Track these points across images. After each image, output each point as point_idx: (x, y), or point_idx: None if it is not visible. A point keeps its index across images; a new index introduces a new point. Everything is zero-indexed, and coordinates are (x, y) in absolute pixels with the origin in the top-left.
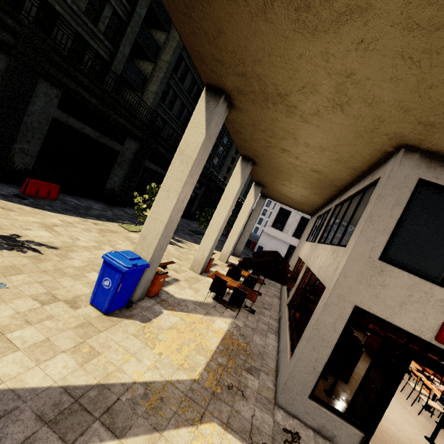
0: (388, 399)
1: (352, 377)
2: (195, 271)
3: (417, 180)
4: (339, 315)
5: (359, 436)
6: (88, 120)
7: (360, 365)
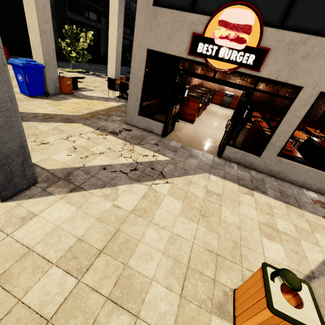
0: (171, 102)
1: (201, 123)
2: None
3: None
4: (140, 59)
5: (162, 126)
6: None
7: (217, 121)
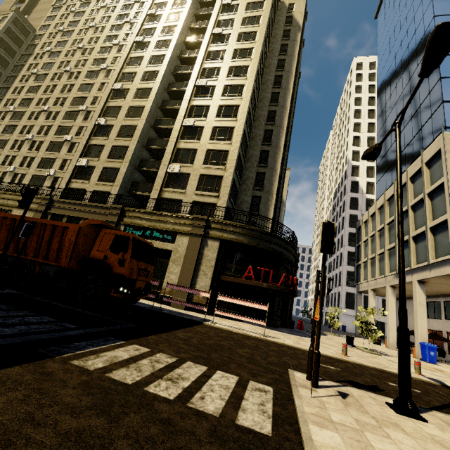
0: None
1: None
2: (393, 349)
3: None
4: None
5: None
6: None
7: None
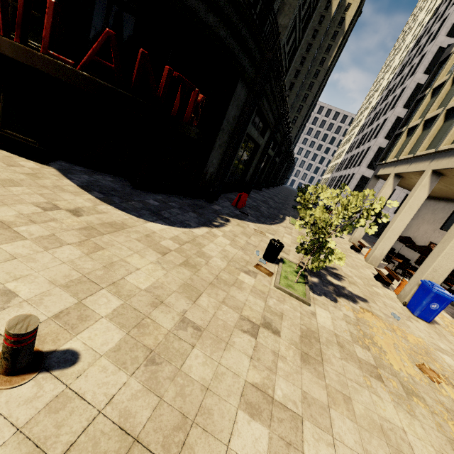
0: None
1: None
2: (373, 265)
3: None
4: None
5: None
6: (253, 123)
7: None
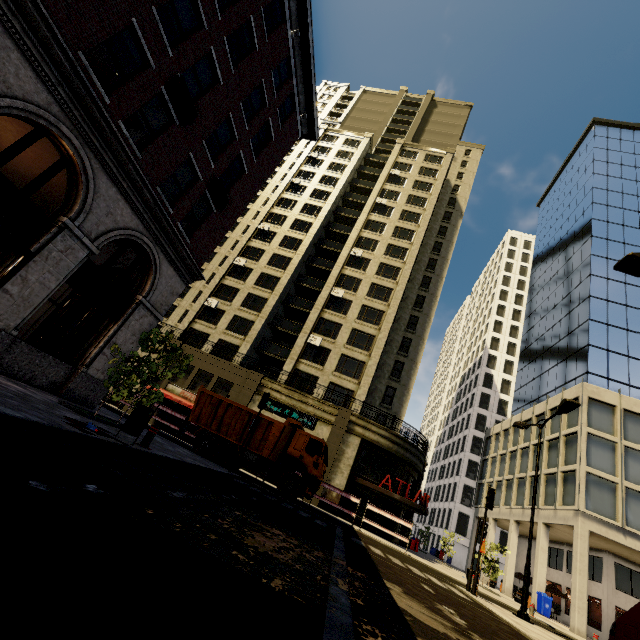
0: None
1: None
2: (508, 596)
3: (614, 562)
4: (612, 609)
5: None
6: None
7: None
